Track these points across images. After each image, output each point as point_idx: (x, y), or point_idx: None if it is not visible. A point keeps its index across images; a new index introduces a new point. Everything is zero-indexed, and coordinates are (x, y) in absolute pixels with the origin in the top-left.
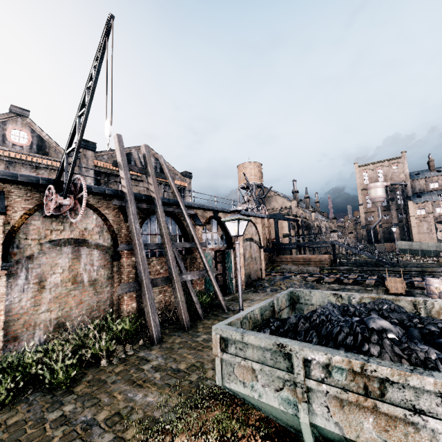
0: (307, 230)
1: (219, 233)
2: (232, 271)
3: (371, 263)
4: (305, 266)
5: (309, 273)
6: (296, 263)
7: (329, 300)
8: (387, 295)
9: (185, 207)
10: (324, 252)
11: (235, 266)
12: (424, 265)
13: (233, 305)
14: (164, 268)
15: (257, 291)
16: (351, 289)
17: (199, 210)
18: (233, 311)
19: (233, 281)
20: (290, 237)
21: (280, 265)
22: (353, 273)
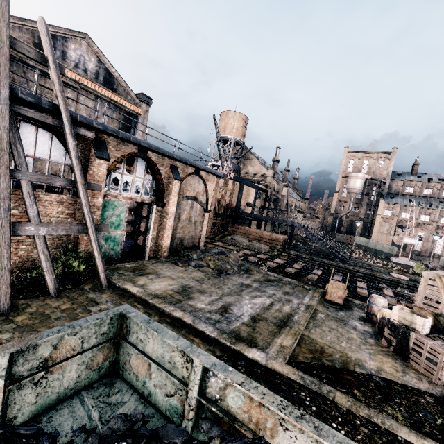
0: (276, 204)
1: (146, 179)
2: (150, 233)
3: (323, 253)
4: (256, 242)
5: (255, 251)
6: (249, 236)
7: (173, 359)
8: (323, 301)
9: (82, 125)
10: (285, 231)
11: (161, 226)
12: (373, 268)
13: (120, 280)
14: (21, 208)
15: (177, 262)
16: (288, 283)
17: (111, 138)
18: (114, 289)
19: (148, 245)
20: (253, 208)
21: (232, 235)
22: (301, 261)
